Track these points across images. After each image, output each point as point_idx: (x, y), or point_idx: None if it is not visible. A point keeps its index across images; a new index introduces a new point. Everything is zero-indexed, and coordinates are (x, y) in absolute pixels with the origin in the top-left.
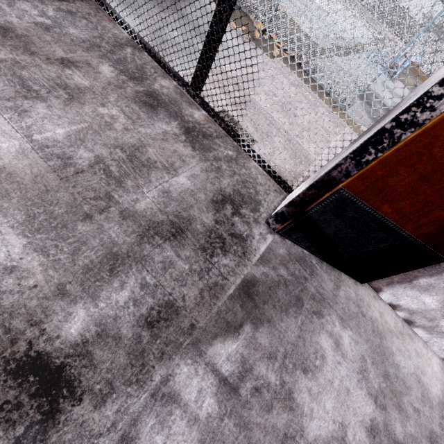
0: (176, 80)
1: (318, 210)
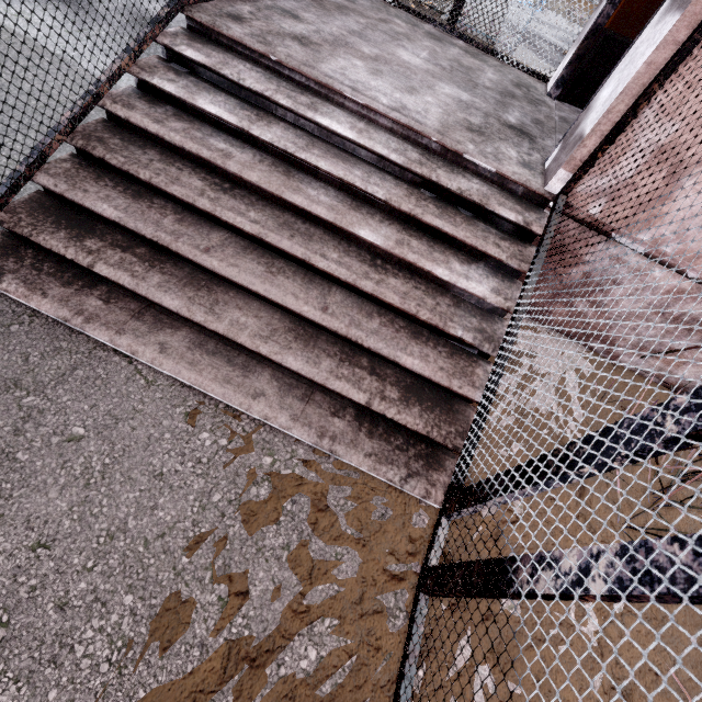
0: (431, 23)
1: (590, 58)
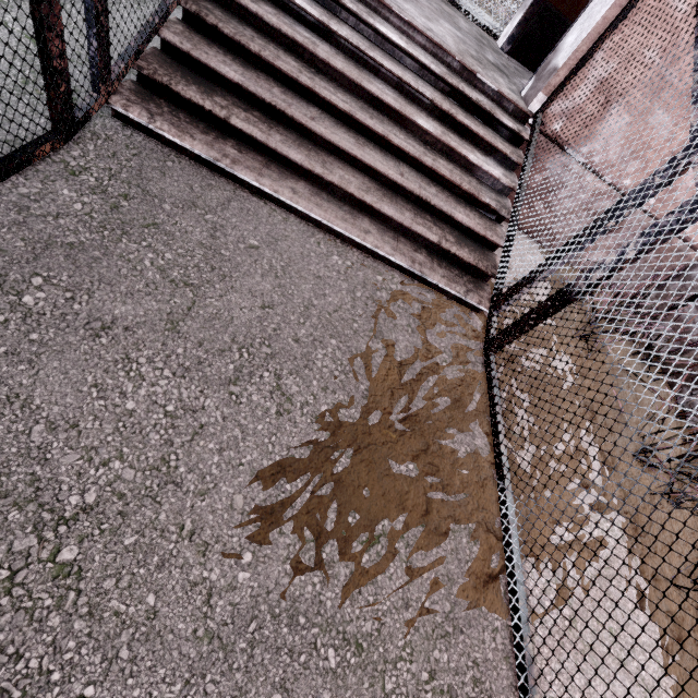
0: None
1: (533, 22)
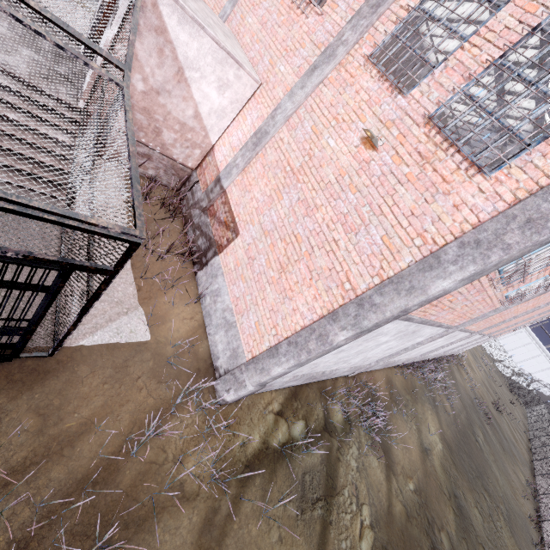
0: None
1: None
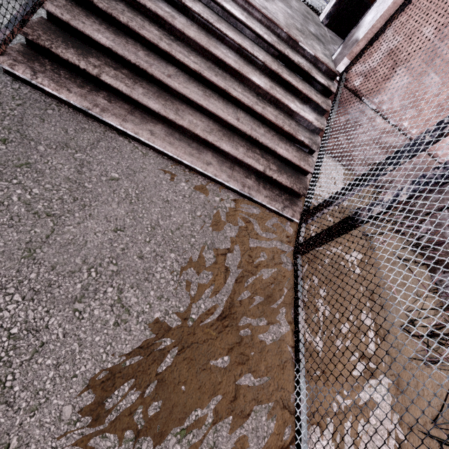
0: None
1: (345, 3)
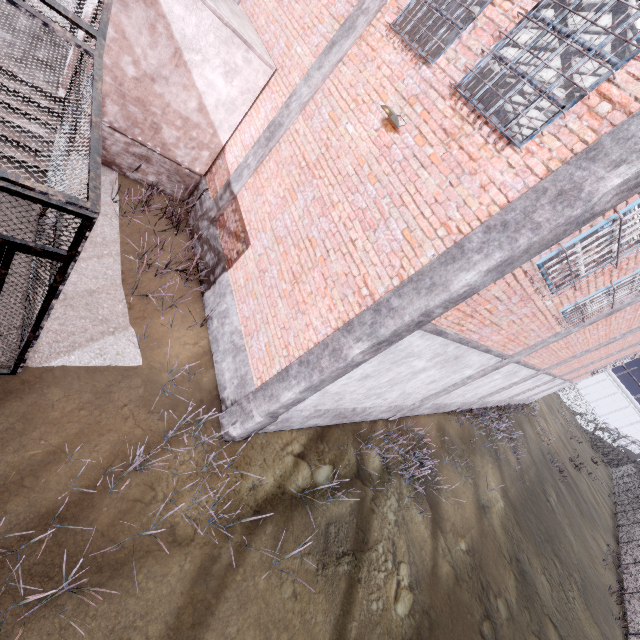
0: None
1: None
